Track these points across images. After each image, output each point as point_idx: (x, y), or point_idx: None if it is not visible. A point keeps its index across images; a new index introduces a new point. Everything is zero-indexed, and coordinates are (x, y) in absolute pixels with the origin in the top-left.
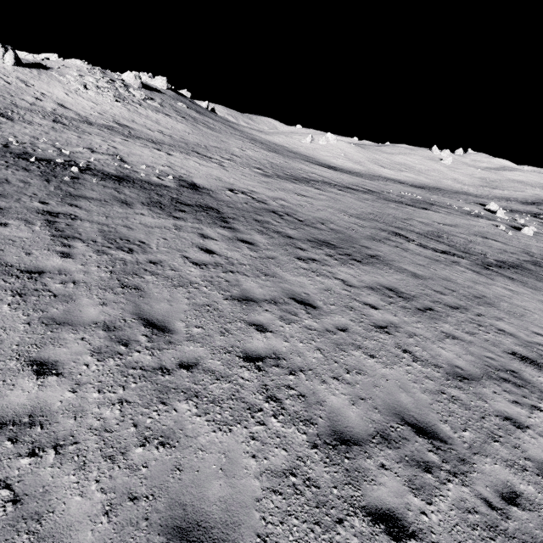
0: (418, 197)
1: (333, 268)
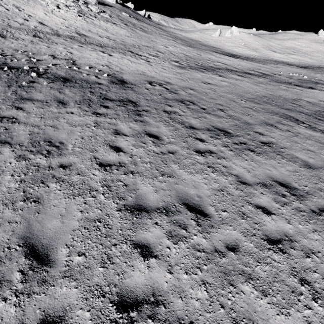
0: (305, 77)
1: (228, 161)
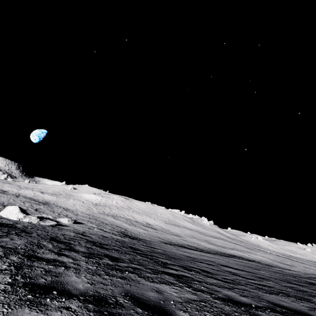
0: None
1: None
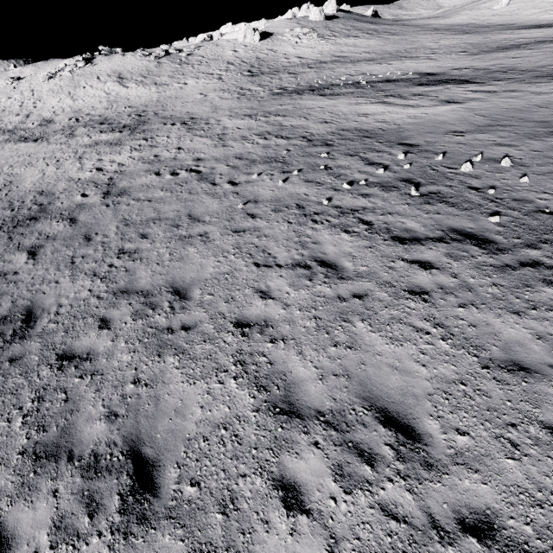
0: None
1: None
